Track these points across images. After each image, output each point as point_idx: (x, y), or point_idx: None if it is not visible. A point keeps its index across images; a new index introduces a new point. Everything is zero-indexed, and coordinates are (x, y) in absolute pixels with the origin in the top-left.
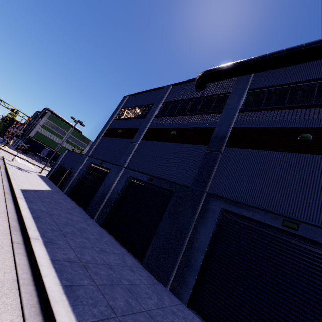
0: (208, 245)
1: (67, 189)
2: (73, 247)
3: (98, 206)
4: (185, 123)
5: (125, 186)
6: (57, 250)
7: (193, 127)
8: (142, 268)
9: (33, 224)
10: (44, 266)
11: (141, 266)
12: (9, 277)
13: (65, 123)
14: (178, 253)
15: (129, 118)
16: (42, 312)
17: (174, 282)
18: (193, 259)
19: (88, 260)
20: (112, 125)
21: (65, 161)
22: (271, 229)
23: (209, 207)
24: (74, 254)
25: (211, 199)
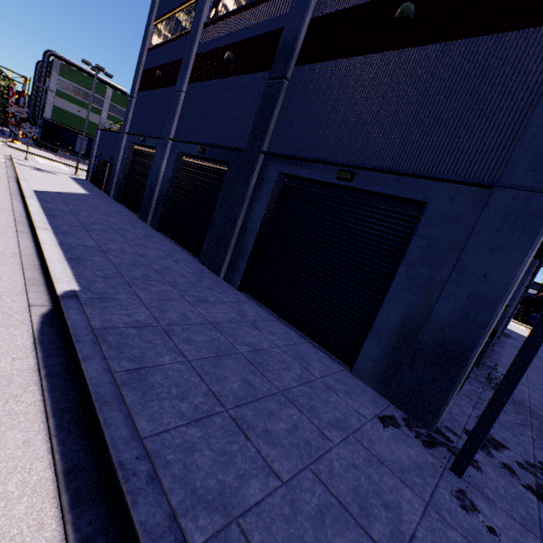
0: (260, 224)
1: (114, 192)
2: (96, 239)
3: (149, 205)
4: (245, 29)
5: (177, 170)
6: (71, 238)
7: (257, 35)
8: (194, 263)
9: (44, 219)
10: (47, 245)
11: (196, 261)
12: (11, 251)
13: (93, 79)
14: (229, 240)
15: (168, 41)
16: (42, 269)
17: (228, 270)
18: (246, 243)
19: (112, 249)
20: (147, 63)
21: (101, 150)
22: (333, 189)
23: (266, 175)
24: (94, 243)
25: (268, 164)
